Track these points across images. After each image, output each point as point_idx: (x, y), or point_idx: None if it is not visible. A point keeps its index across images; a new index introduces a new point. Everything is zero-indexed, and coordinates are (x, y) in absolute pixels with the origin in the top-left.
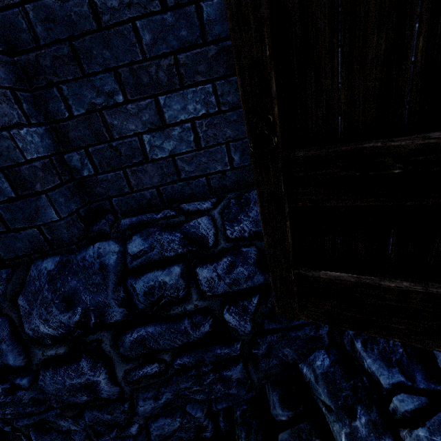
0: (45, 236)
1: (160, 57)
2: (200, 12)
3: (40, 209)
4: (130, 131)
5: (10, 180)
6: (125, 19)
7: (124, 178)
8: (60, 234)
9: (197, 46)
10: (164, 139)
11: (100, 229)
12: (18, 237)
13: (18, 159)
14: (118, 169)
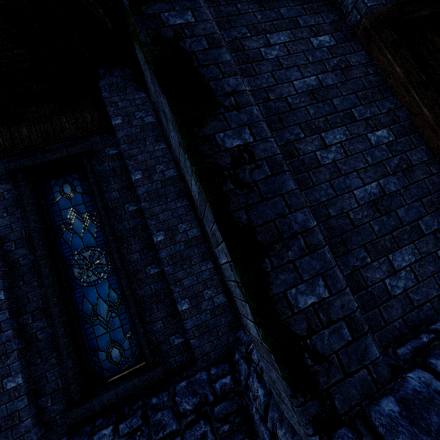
0: (372, 375)
1: (384, 235)
2: (397, 213)
3: (367, 347)
4: (377, 279)
5: (348, 325)
6: (365, 222)
7: (379, 314)
8: (383, 370)
9: (400, 227)
10: (397, 280)
11: (389, 363)
12: (352, 382)
13: (354, 307)
14: (374, 308)
